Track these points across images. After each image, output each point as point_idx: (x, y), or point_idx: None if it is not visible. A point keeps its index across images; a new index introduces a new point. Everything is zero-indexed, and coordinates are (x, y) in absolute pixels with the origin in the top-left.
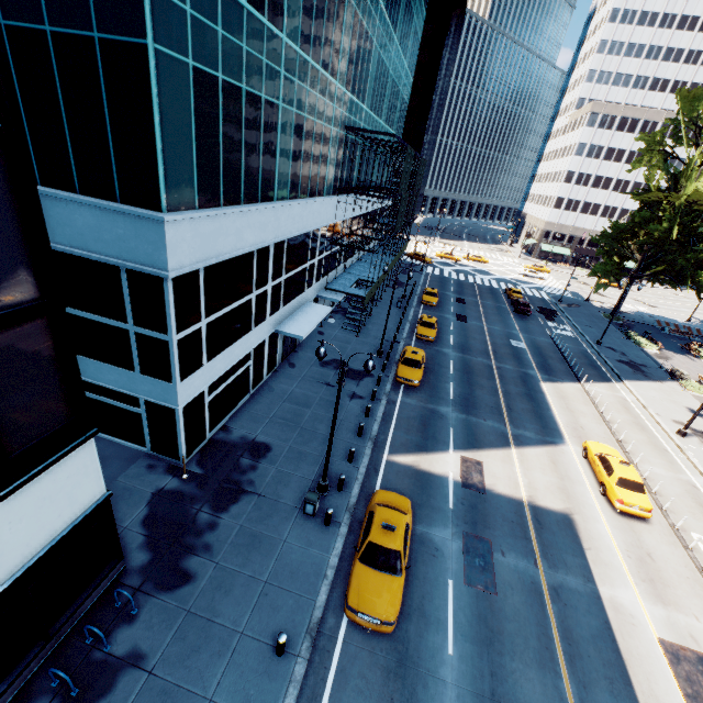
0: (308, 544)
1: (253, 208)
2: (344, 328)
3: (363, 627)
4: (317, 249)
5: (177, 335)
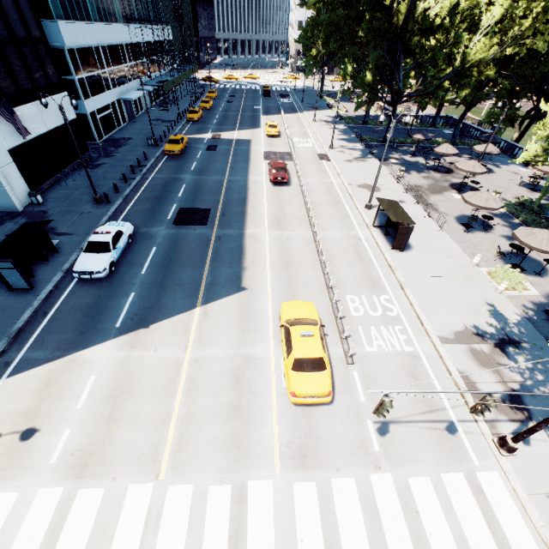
0: (151, 149)
1: (85, 22)
2: (160, 110)
3: (170, 155)
4: (127, 58)
5: (76, 77)
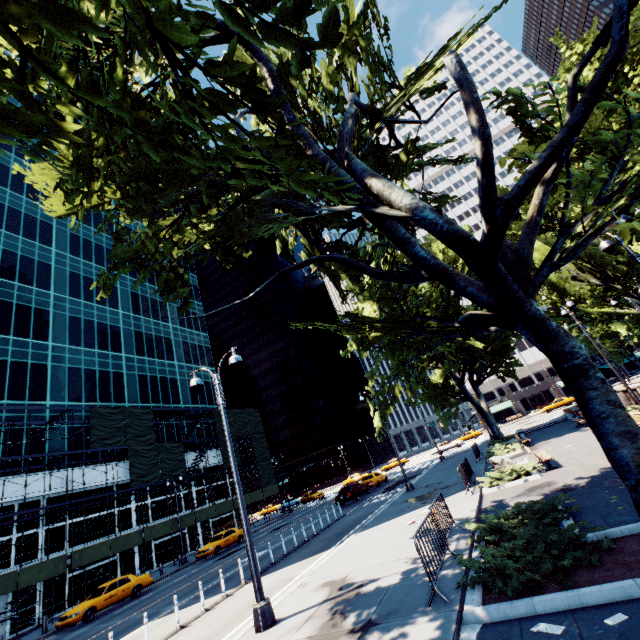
0: None
1: None
2: None
3: None
4: None
5: None
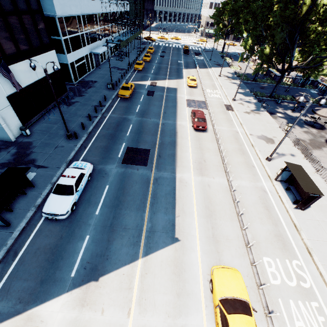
0: (109, 92)
1: None
2: (117, 60)
3: (122, 98)
4: (98, 24)
5: (63, 37)
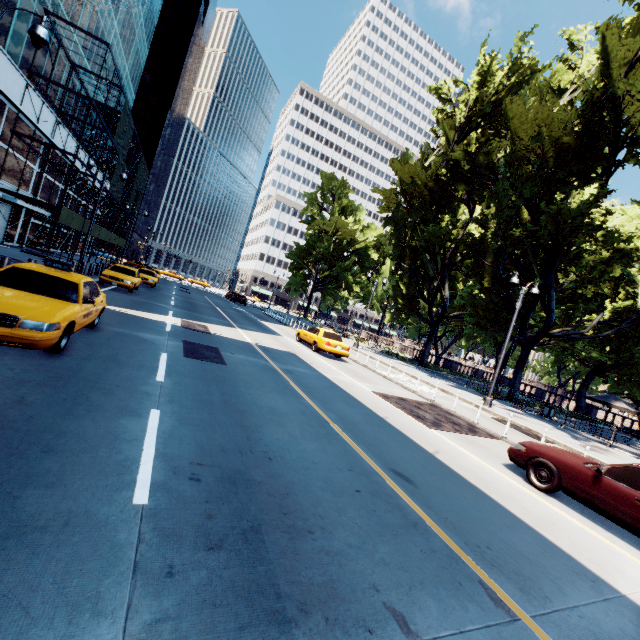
0: None
1: None
2: (24, 252)
3: None
4: None
5: None
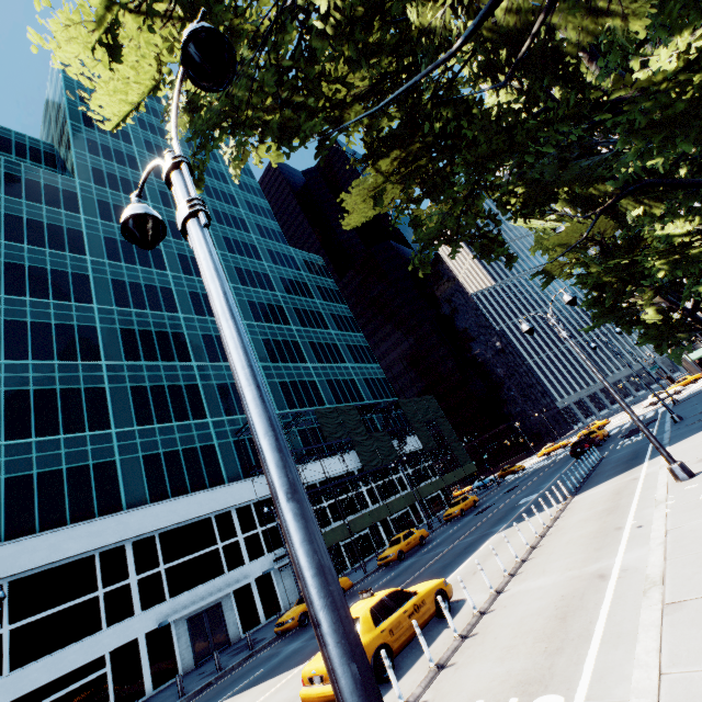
0: None
1: (74, 525)
2: None
3: None
4: (239, 528)
5: None
